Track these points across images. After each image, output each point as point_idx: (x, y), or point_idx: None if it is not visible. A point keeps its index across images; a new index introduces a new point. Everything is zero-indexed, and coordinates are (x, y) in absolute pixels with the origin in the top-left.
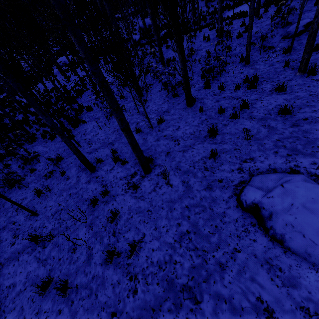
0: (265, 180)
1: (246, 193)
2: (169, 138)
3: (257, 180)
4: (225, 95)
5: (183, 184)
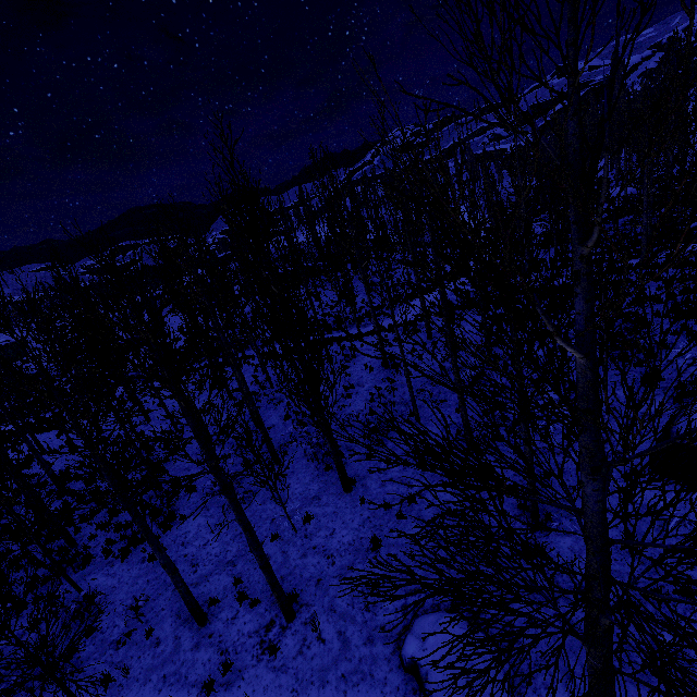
0: (424, 624)
1: (406, 646)
2: (320, 552)
3: (417, 625)
4: (393, 475)
5: (339, 637)
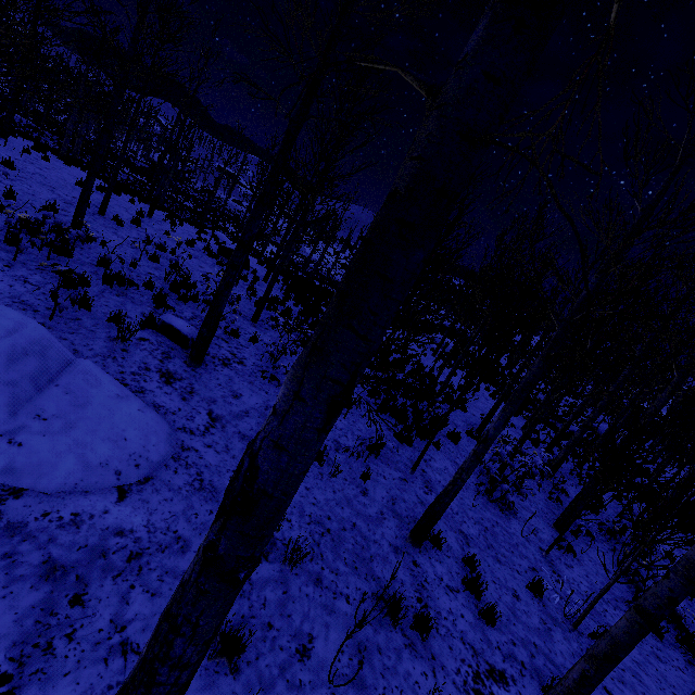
0: None
1: None
2: None
3: None
4: None
5: None
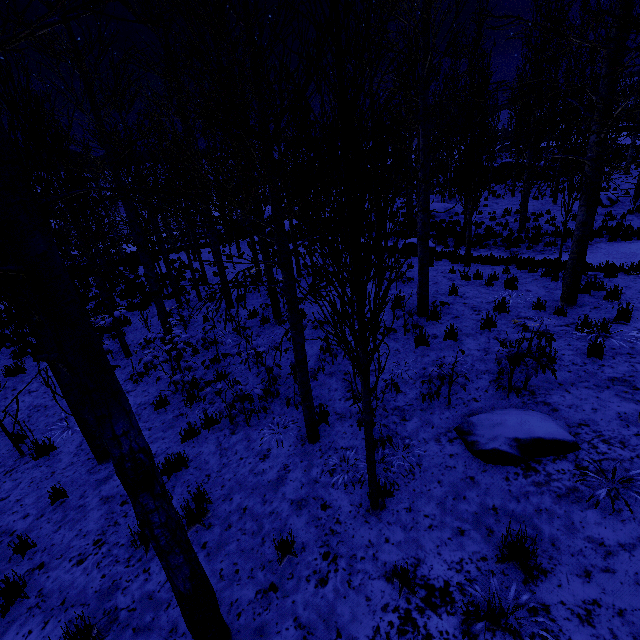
0: None
1: None
2: None
3: None
4: None
5: None
